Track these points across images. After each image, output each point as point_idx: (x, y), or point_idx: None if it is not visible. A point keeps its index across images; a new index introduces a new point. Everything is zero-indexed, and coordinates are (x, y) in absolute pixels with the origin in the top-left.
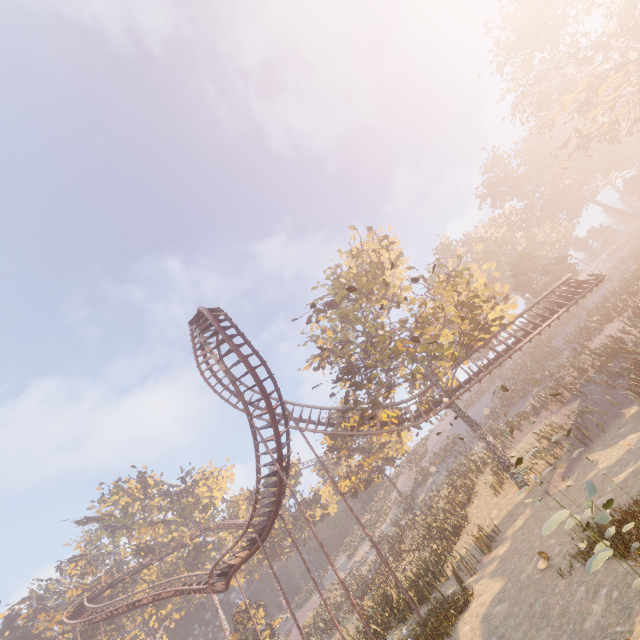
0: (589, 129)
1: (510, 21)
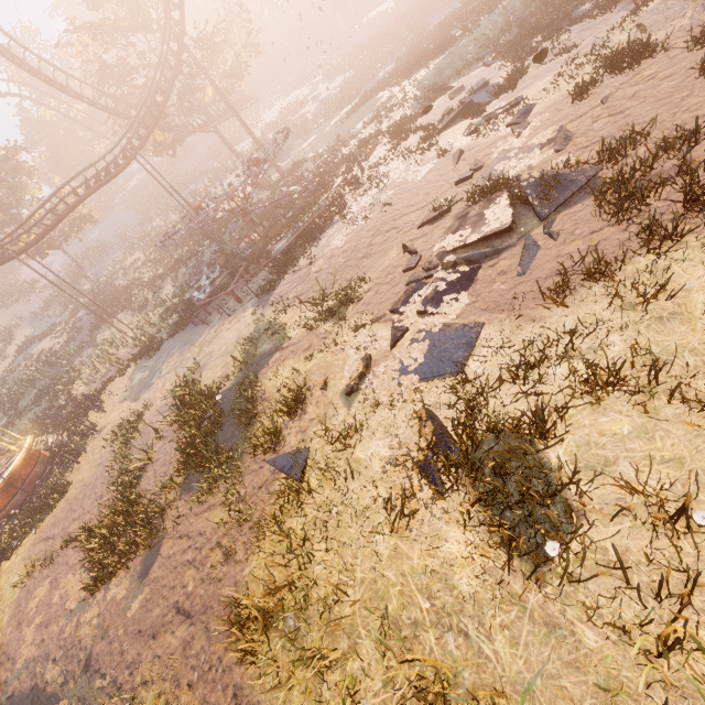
0: None
1: None
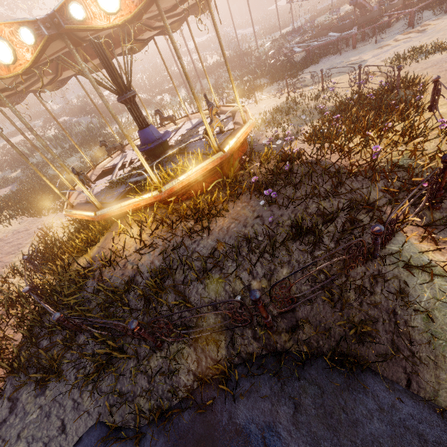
0: None
1: None
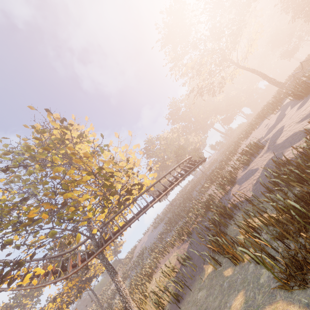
0: (201, 84)
1: (167, 26)
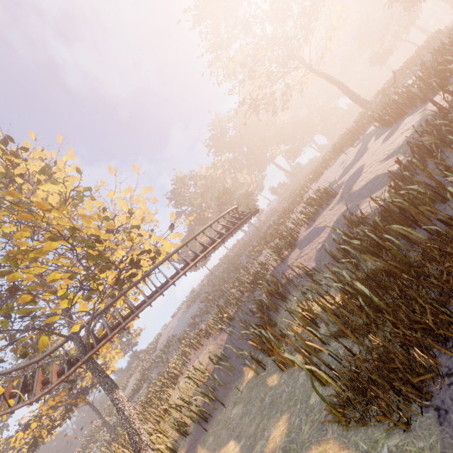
0: (256, 94)
1: None
